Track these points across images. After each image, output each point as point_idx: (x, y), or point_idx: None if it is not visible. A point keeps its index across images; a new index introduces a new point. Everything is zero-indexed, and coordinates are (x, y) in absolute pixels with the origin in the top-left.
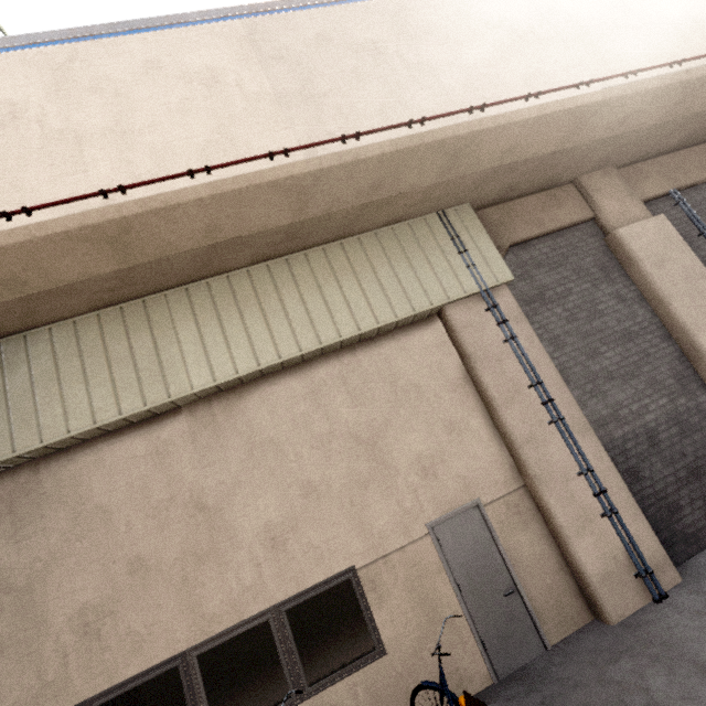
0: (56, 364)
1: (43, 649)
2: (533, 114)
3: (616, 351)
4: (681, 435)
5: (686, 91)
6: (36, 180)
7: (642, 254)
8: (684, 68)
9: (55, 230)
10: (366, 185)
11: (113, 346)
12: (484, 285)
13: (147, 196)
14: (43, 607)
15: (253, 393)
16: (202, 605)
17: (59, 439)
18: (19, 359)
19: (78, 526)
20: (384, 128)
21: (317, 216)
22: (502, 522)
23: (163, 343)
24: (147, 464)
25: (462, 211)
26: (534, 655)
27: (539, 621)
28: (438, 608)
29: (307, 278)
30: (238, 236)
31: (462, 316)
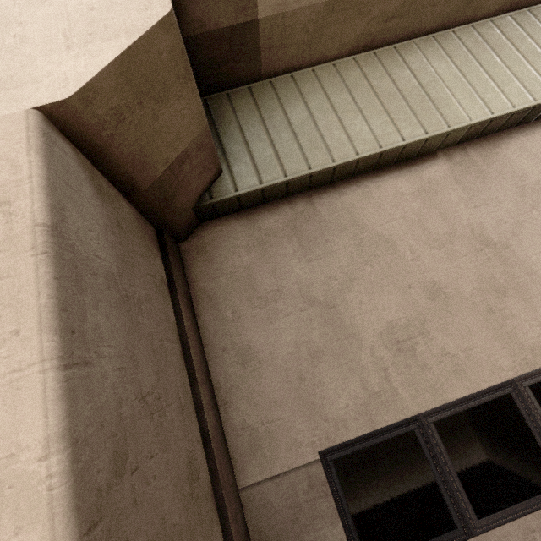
0: (327, 98)
1: (360, 360)
2: None
3: None
4: None
5: None
6: None
7: None
8: None
9: None
10: None
11: (376, 84)
12: None
13: None
14: (349, 321)
15: (507, 142)
16: (517, 335)
17: (349, 160)
18: (291, 94)
19: (364, 251)
20: None
21: None
22: None
23: (426, 81)
24: (416, 201)
25: None
26: None
27: None
28: None
29: None
30: None
31: None
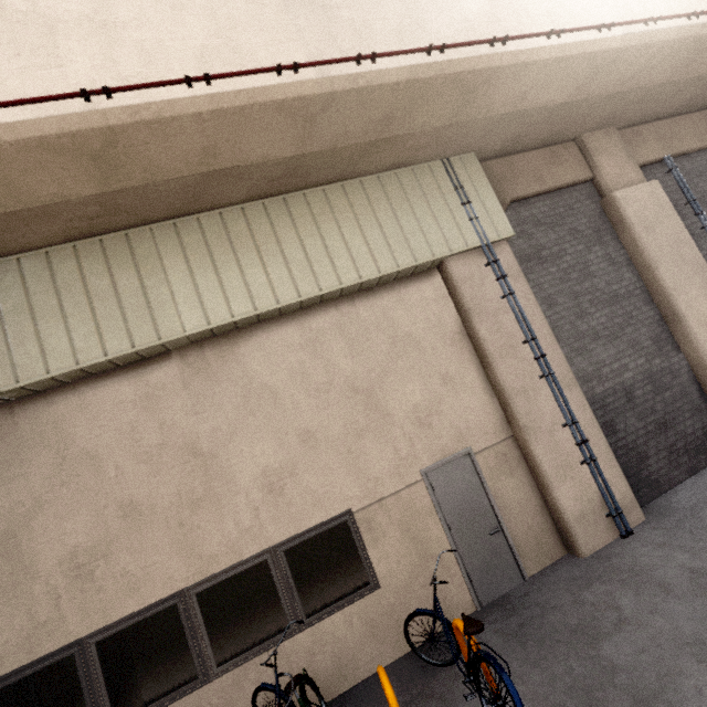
0: (29, 299)
1: (32, 591)
2: (553, 54)
3: (603, 312)
4: (653, 392)
5: (698, 48)
6: (0, 71)
7: (635, 218)
8: (701, 22)
9: (28, 134)
10: (377, 119)
11: (93, 282)
12: (486, 239)
13: (137, 104)
14: (30, 551)
15: (248, 339)
16: (199, 546)
17: (37, 380)
18: None
19: (63, 471)
20: (402, 51)
21: (321, 150)
22: (491, 469)
23: (151, 281)
24: (136, 410)
25: (467, 160)
26: (513, 586)
27: (520, 556)
28: (429, 546)
29: (306, 220)
30: (236, 165)
31: (463, 269)
